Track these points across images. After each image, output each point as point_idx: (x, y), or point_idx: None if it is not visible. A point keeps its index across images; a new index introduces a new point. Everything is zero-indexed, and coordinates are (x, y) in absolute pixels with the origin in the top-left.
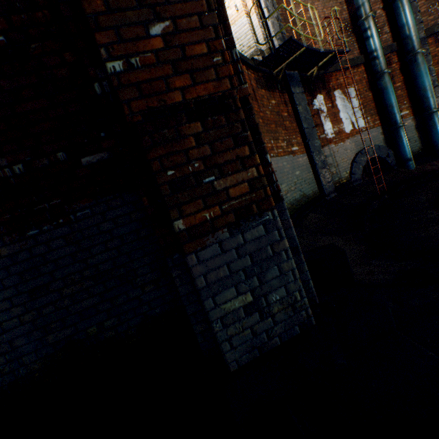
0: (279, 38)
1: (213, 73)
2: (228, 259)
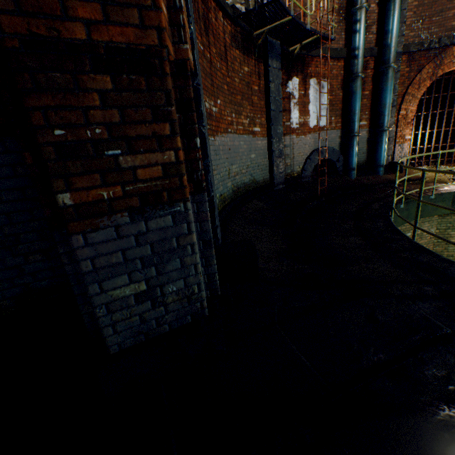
0: None
1: (137, 16)
2: (125, 246)
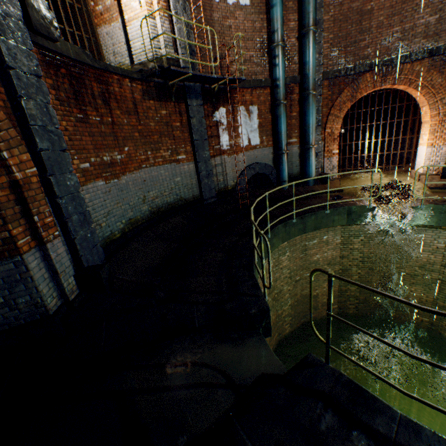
0: (185, 46)
1: None
2: None
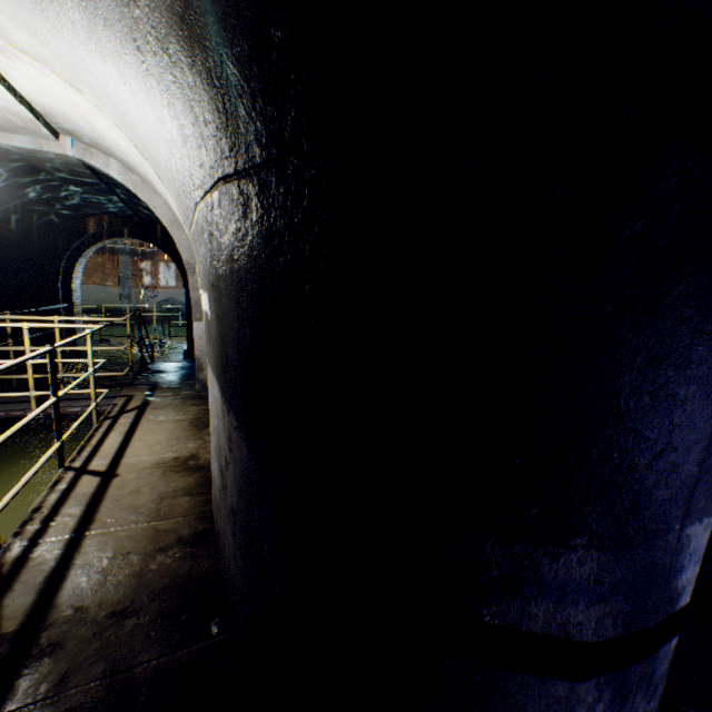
0: None
1: None
2: None
